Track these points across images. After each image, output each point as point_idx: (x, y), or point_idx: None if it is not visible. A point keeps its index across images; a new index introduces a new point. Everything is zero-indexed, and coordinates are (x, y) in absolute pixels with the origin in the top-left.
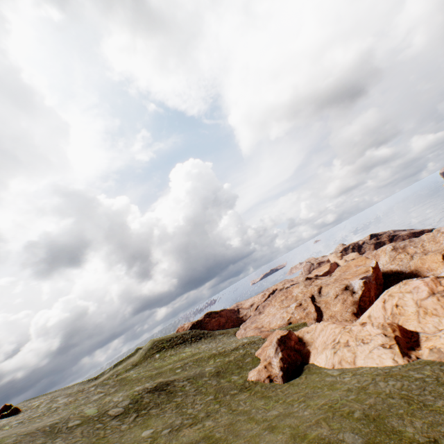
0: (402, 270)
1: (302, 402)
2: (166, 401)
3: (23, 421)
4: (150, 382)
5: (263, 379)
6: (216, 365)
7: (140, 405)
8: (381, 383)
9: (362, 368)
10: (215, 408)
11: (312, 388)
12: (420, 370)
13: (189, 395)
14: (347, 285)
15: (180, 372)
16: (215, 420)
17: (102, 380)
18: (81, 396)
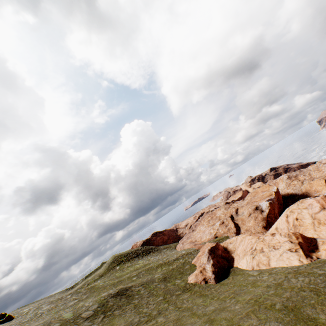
0: (295, 192)
1: (233, 298)
2: (126, 303)
3: (15, 325)
4: (113, 289)
5: (200, 281)
6: (163, 272)
7: (106, 308)
8: (293, 280)
9: (275, 268)
10: (164, 307)
11: (239, 287)
12: (321, 268)
13: (144, 297)
14: (257, 206)
15: (135, 279)
16: (165, 317)
17: (76, 289)
18: (60, 303)
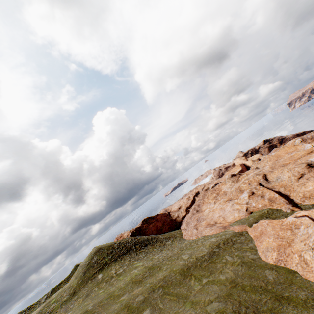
0: None
1: None
2: None
3: None
4: None
5: None
6: (217, 294)
7: None
8: None
9: None
10: None
11: None
12: None
13: None
14: (307, 163)
15: None
16: None
17: None
18: None
